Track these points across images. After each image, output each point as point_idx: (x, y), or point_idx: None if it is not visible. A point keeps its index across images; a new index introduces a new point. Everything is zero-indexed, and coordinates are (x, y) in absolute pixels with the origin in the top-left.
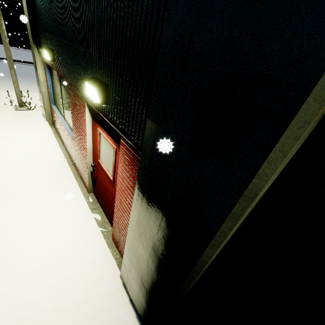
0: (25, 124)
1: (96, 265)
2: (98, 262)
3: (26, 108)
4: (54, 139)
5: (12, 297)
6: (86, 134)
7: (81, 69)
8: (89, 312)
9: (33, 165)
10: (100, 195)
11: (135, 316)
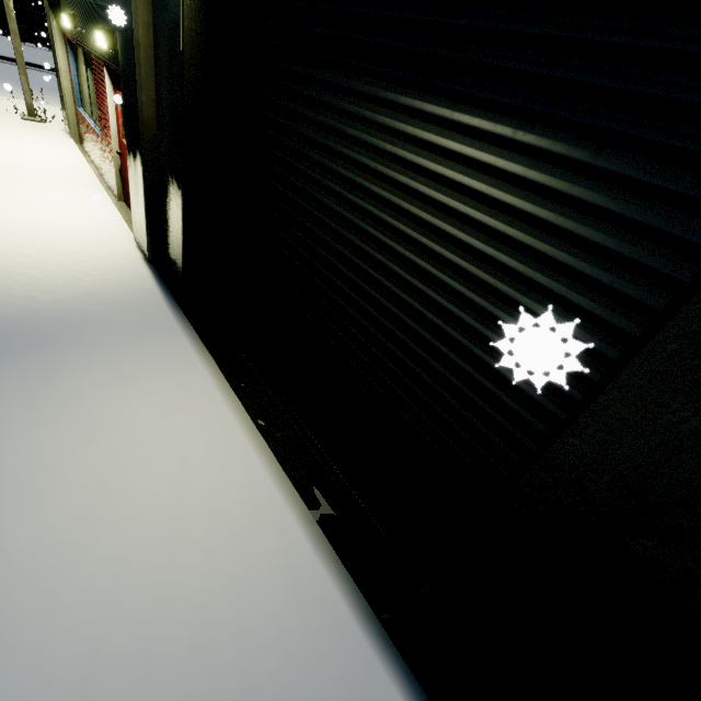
0: (39, 135)
1: (112, 230)
2: (114, 229)
3: (39, 120)
4: (80, 154)
5: (28, 223)
6: (108, 108)
7: (98, 26)
8: (98, 243)
9: (50, 167)
10: (129, 191)
11: (141, 254)
